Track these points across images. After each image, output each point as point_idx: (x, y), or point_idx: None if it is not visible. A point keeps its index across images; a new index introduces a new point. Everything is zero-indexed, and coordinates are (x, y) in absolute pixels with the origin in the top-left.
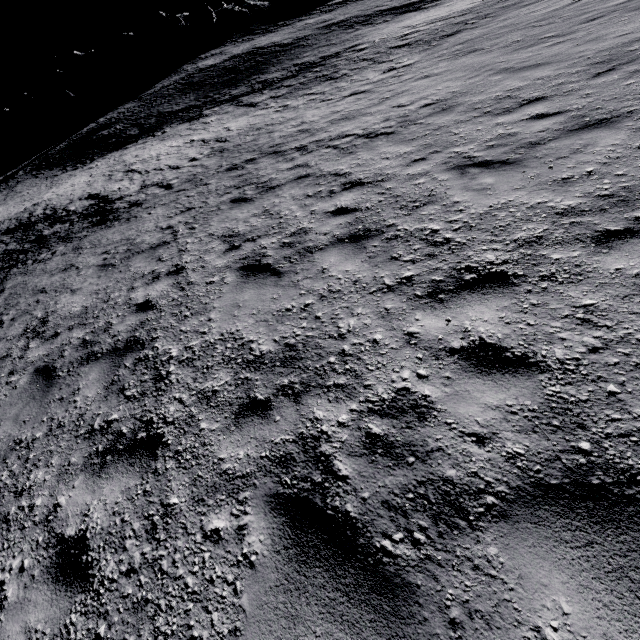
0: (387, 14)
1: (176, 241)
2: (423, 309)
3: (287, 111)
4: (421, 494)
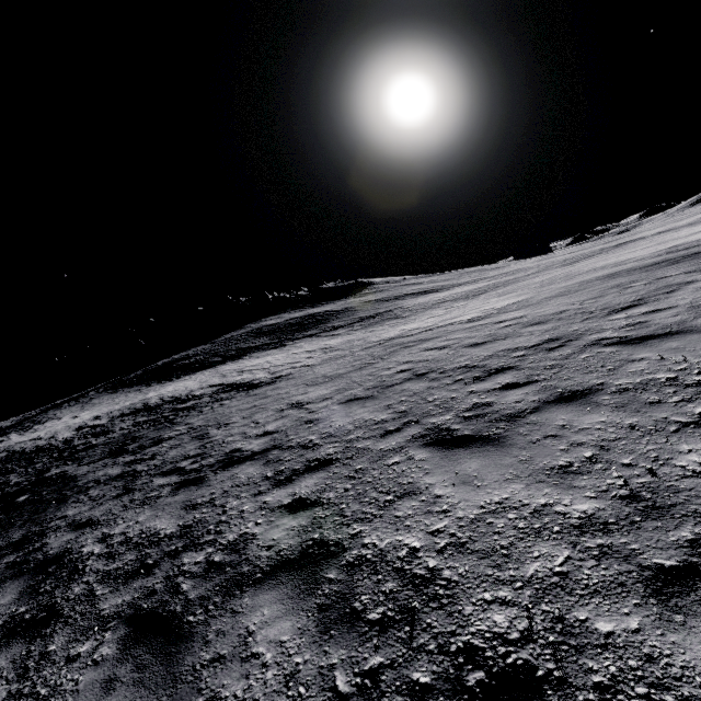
0: (412, 295)
1: (378, 362)
2: (609, 317)
3: (377, 331)
4: (666, 326)
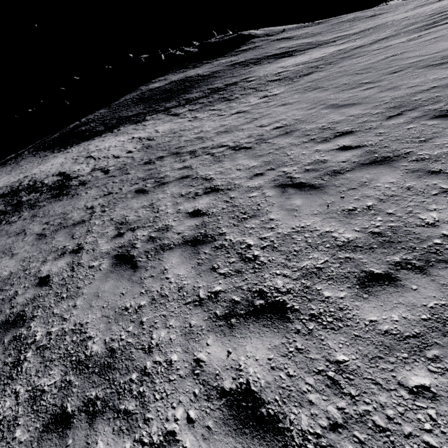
0: (271, 58)
1: (89, 221)
2: (216, 332)
3: (195, 121)
4: None
